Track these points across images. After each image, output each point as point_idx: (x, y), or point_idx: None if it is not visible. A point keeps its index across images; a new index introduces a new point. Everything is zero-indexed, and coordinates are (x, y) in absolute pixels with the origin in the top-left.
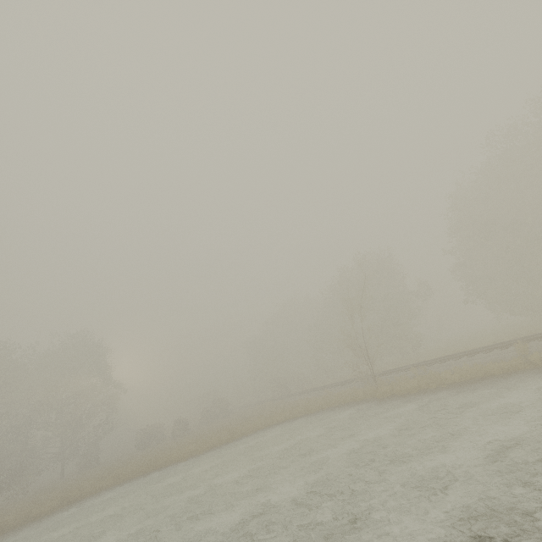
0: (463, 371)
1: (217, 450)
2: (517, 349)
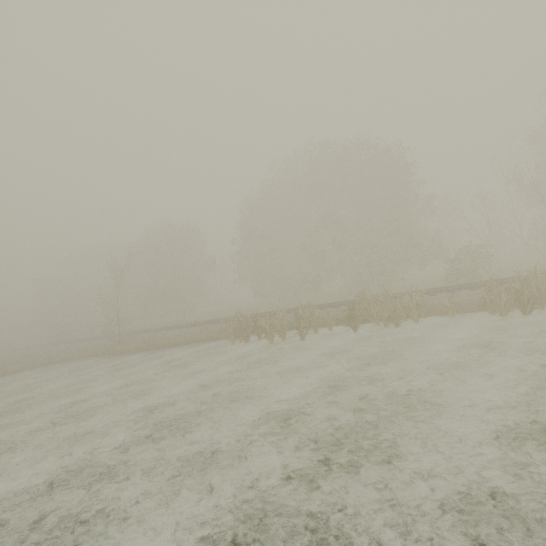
0: (170, 339)
1: None
2: (201, 328)
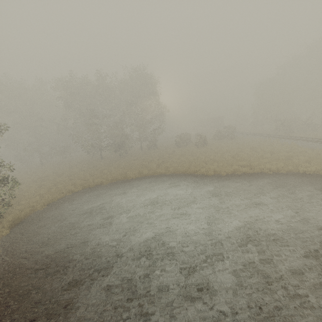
0: None
1: (239, 179)
2: None
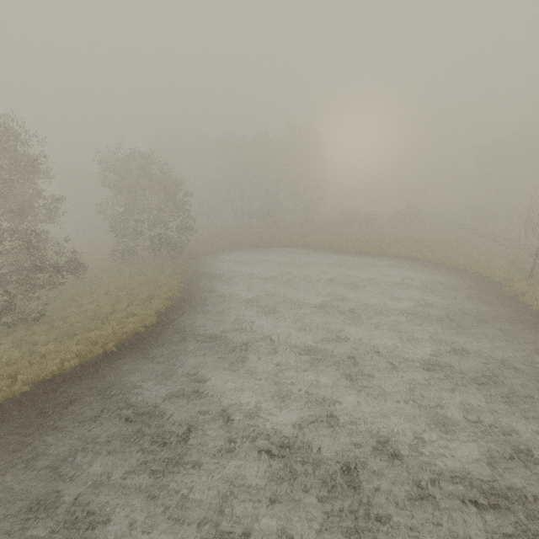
0: None
1: (358, 256)
2: None
